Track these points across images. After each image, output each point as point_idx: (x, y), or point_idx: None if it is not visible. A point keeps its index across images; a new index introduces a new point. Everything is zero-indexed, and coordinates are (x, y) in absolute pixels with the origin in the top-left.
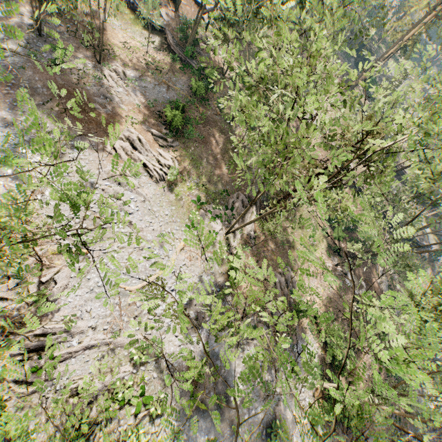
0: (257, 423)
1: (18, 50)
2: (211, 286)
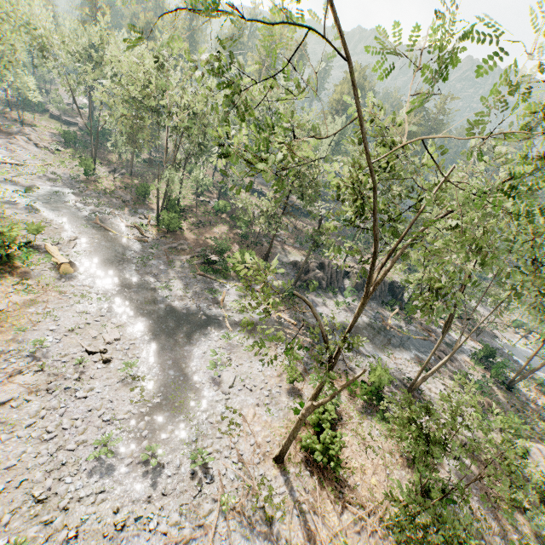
0: (82, 215)
1: None
2: (68, 178)
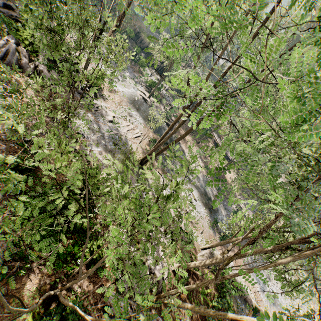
0: None
1: (225, 213)
2: None
